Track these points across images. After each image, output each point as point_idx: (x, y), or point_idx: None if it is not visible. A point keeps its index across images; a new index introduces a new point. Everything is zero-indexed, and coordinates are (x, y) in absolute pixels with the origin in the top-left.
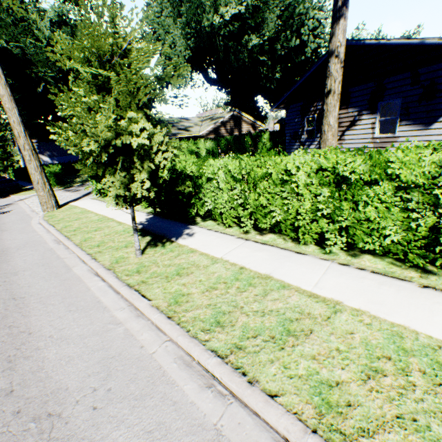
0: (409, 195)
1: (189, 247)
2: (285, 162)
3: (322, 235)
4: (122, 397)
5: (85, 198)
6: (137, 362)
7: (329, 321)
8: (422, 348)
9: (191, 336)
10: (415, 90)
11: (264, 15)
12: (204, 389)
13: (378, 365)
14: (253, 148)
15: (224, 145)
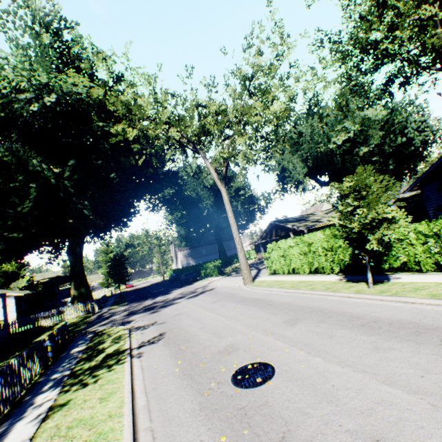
0: None
1: (406, 281)
2: None
3: None
4: None
5: (260, 277)
6: (436, 312)
7: None
8: None
9: None
10: None
11: (366, 132)
12: None
13: None
14: None
15: None
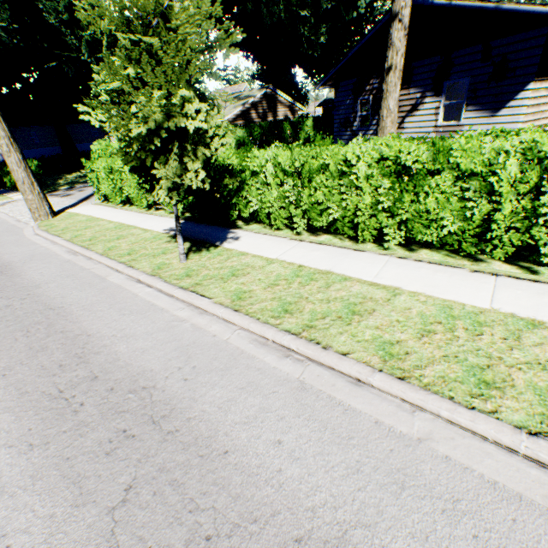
0: (468, 184)
1: (238, 251)
2: (344, 152)
3: (381, 232)
4: (209, 370)
5: (85, 204)
6: (213, 346)
7: (389, 302)
8: (467, 314)
9: (263, 323)
10: (485, 67)
11: None
12: (283, 359)
13: (430, 328)
14: (294, 138)
15: (257, 134)
